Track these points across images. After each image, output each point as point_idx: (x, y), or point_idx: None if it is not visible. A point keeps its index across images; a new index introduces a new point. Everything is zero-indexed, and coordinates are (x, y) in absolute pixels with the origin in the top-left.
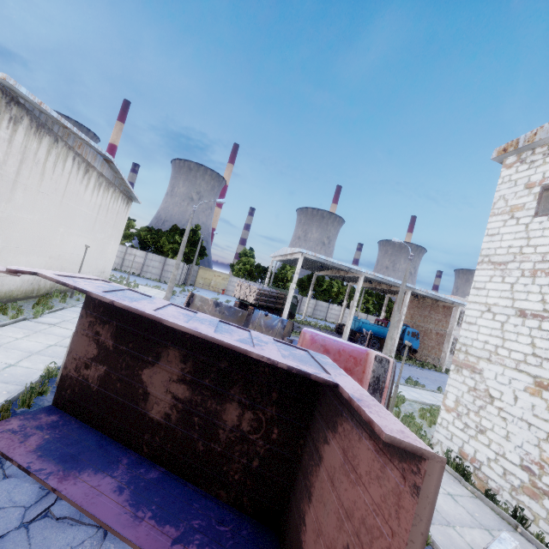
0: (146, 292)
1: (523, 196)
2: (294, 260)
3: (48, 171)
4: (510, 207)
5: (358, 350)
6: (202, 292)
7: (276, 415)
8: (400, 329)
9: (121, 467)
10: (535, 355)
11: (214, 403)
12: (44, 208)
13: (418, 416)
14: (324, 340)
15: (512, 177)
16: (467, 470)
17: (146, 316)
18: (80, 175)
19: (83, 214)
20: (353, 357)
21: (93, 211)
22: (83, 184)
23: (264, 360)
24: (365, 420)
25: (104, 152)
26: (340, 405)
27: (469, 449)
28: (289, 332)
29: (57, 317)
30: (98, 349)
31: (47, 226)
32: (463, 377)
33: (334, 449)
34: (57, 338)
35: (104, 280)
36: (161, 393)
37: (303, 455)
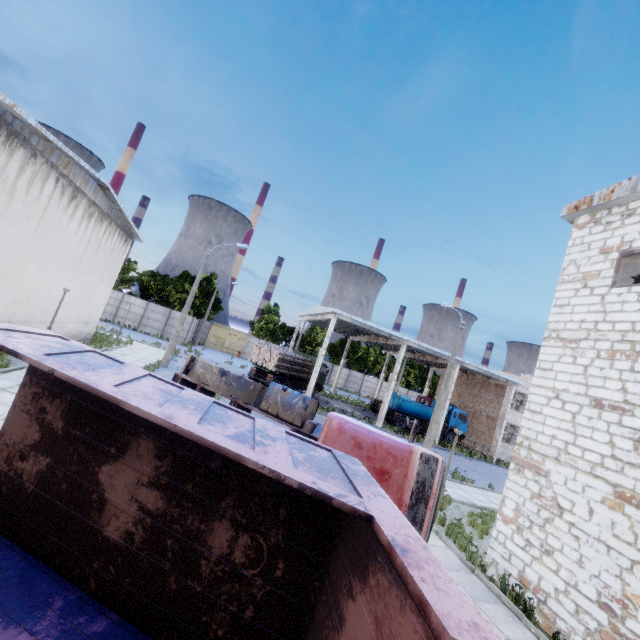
0: (141, 350)
1: (598, 261)
2: (326, 321)
3: (19, 193)
4: (583, 274)
5: (400, 446)
6: (213, 353)
7: (283, 542)
8: (445, 410)
9: (49, 615)
10: (615, 457)
11: (196, 520)
12: (9, 238)
13: (467, 523)
14: (356, 430)
15: (585, 240)
16: (530, 603)
17: (98, 394)
18: (64, 201)
19: (65, 249)
20: (393, 455)
21: (79, 247)
22: (68, 213)
23: (265, 472)
24: (415, 596)
25: (98, 175)
26: (373, 541)
27: (532, 575)
28: (312, 413)
29: (11, 379)
30: (41, 433)
31: (12, 261)
32: (525, 480)
33: (363, 611)
34: (4, 408)
35: (60, 336)
36: (124, 501)
37: (317, 605)
